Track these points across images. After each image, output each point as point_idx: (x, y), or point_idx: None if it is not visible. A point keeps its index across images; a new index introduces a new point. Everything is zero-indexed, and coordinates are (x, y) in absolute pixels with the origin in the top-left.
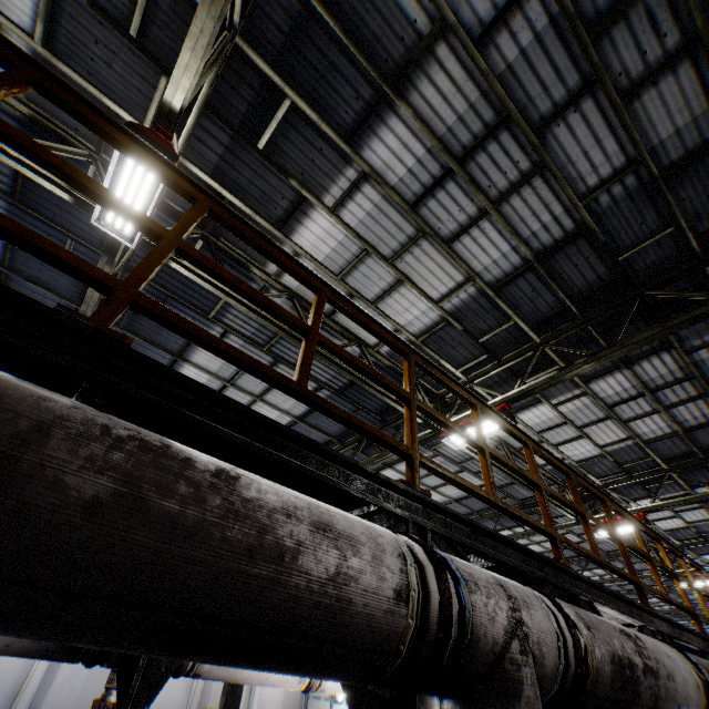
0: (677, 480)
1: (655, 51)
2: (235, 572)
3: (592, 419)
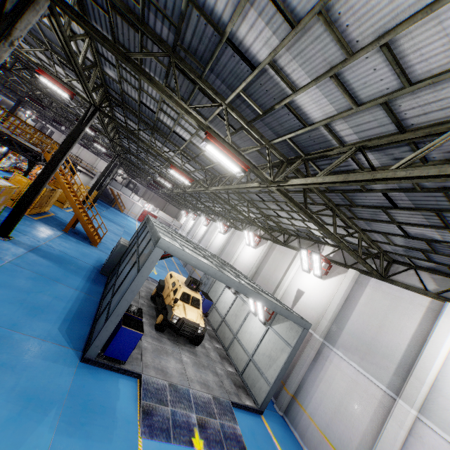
0: None
1: None
2: None
3: None
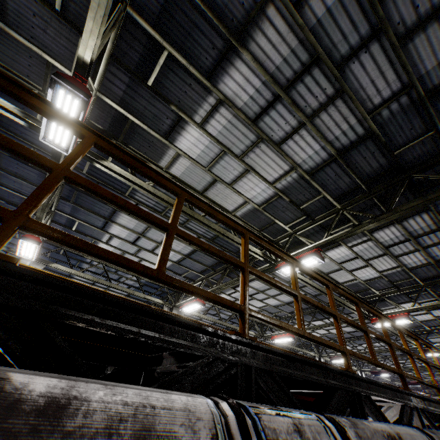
0: (429, 291)
1: (424, 6)
2: None
3: (374, 255)
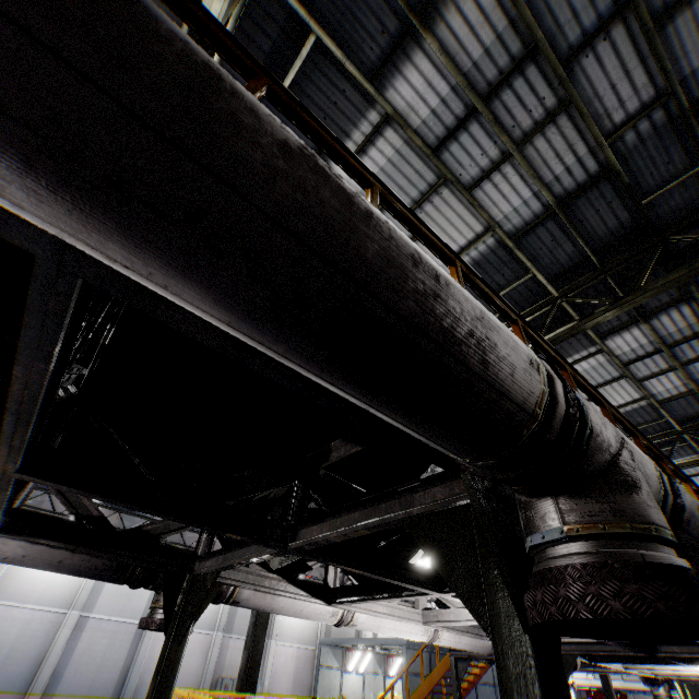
0: (689, 442)
1: None
2: (404, 268)
3: (606, 378)
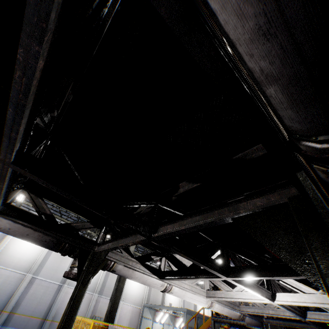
0: None
1: None
2: None
3: None
